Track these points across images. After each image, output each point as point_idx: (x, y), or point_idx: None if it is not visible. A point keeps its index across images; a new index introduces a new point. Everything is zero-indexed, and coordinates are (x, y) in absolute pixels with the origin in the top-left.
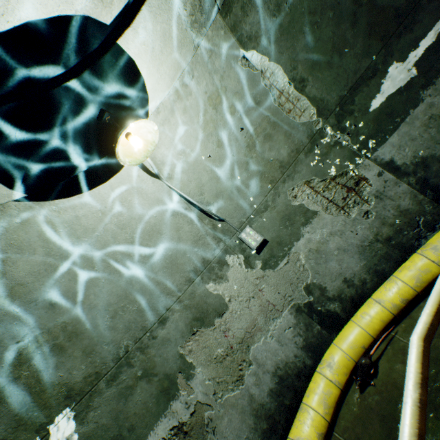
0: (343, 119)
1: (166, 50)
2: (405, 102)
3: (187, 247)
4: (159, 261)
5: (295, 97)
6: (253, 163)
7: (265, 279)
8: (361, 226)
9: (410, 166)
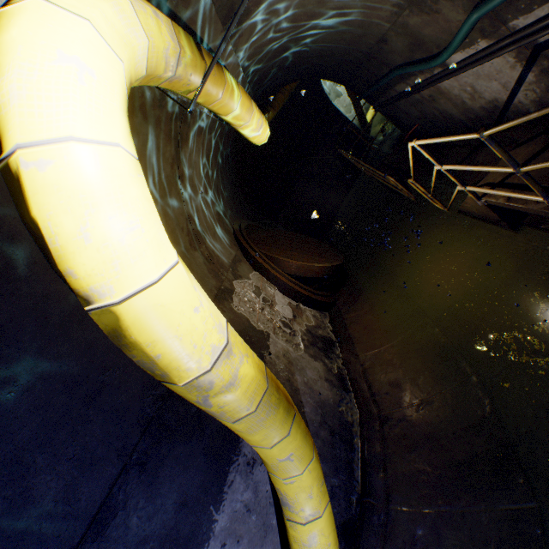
0: None
1: None
2: None
3: None
4: None
5: None
6: None
7: None
8: None
9: None
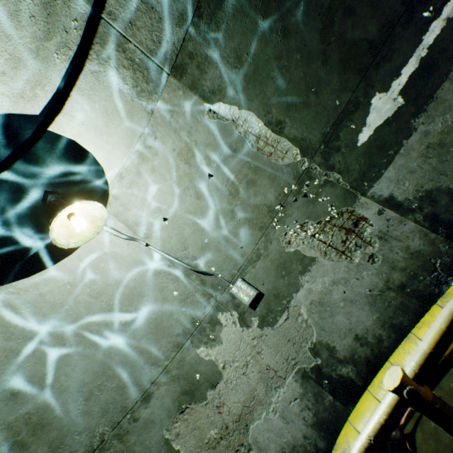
0: (330, 156)
1: (113, 123)
2: (396, 132)
3: (173, 308)
4: (142, 327)
5: (274, 140)
6: (238, 210)
7: (264, 339)
8: (367, 272)
9: (414, 201)
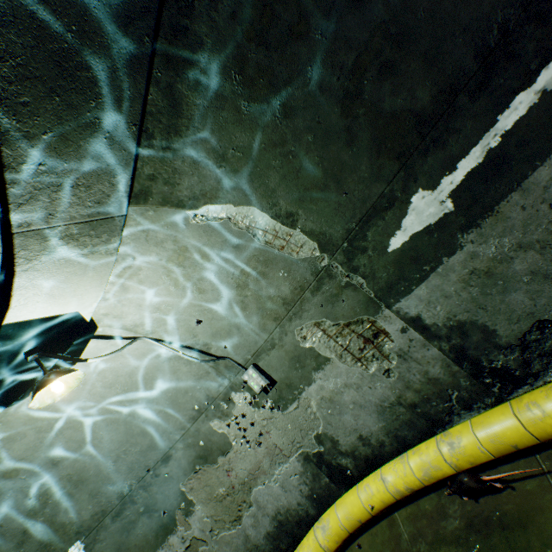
0: (354, 256)
1: (72, 282)
2: (437, 245)
3: (188, 386)
4: (159, 403)
5: (286, 233)
6: (250, 301)
7: (273, 421)
8: (381, 384)
9: (443, 328)
